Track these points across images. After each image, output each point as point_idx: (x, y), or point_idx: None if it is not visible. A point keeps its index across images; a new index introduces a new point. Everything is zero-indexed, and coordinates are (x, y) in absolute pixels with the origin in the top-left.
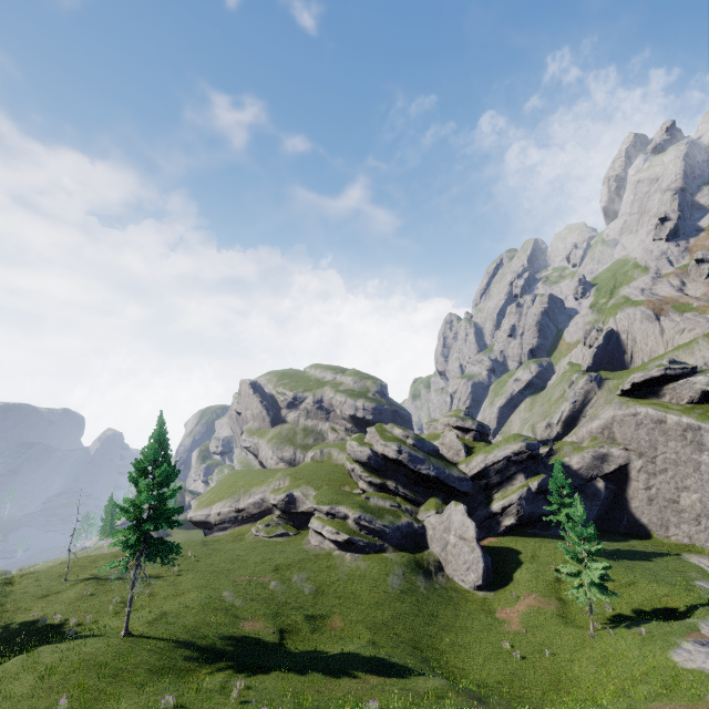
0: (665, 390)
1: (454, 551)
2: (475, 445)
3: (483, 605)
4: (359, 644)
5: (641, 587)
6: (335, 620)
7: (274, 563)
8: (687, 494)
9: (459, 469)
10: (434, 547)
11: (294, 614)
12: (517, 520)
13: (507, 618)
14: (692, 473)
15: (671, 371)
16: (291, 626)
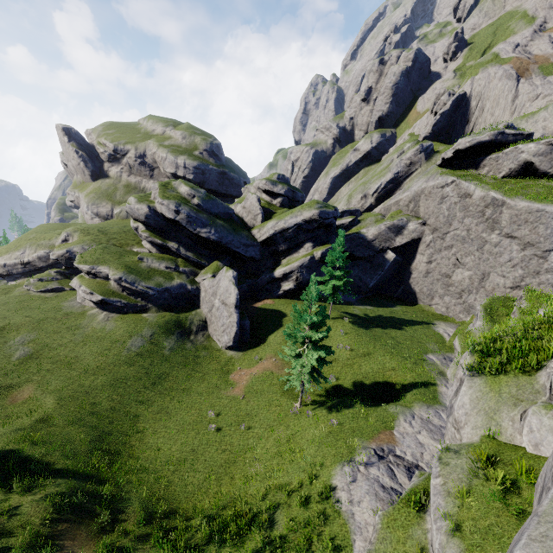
0: (487, 160)
1: (217, 314)
2: (278, 211)
3: (225, 365)
4: (19, 425)
5: (374, 359)
6: (24, 391)
7: (4, 322)
8: (461, 271)
9: (250, 234)
10: (204, 308)
11: None
12: (296, 285)
13: (237, 381)
14: (475, 252)
15: (503, 137)
16: None
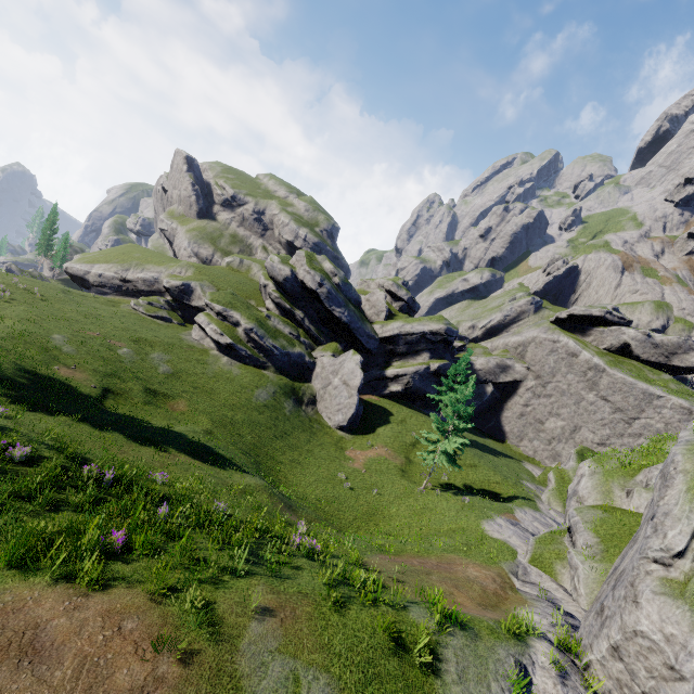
0: (593, 331)
1: (333, 392)
2: (399, 314)
3: (338, 442)
4: (193, 429)
5: (480, 471)
6: (179, 403)
7: (137, 335)
8: (555, 420)
9: (372, 327)
10: (316, 384)
11: (132, 381)
12: (404, 390)
13: (354, 458)
14: (572, 405)
15: (610, 317)
16: (123, 391)
